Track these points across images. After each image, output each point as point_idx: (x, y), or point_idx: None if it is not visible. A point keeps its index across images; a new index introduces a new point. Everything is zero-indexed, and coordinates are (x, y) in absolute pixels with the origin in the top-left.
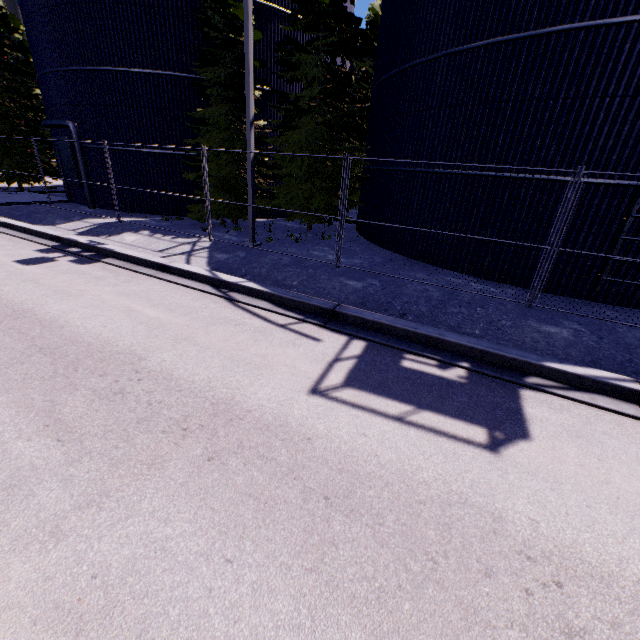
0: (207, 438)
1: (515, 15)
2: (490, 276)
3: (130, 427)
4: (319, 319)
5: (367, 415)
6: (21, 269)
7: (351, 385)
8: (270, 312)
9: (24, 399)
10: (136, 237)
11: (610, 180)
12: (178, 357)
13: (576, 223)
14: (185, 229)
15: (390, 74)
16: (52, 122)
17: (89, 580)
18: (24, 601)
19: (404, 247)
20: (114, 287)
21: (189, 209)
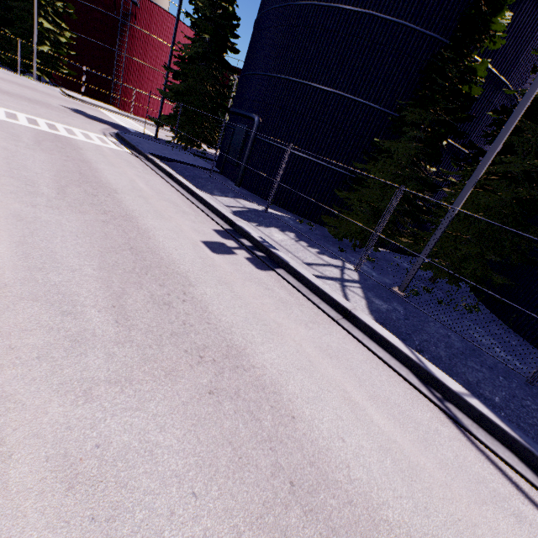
0: None
1: None
2: None
3: None
4: None
5: None
6: (211, 258)
7: None
8: (533, 487)
9: None
10: (283, 237)
11: None
12: None
13: None
14: (322, 241)
15: None
16: (241, 111)
17: None
18: None
19: None
20: (307, 329)
21: (323, 219)
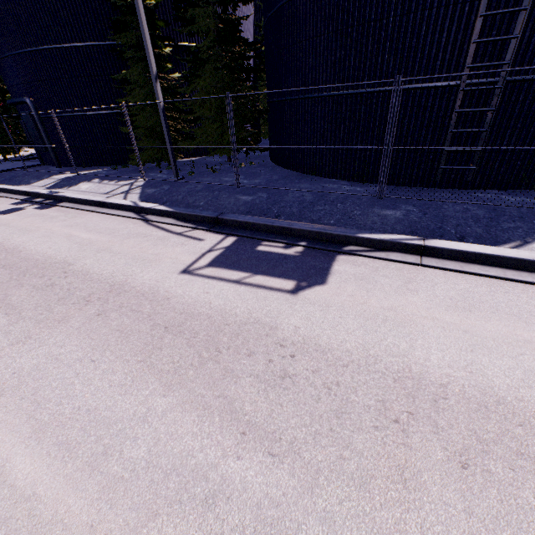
0: (101, 304)
1: None
2: (360, 179)
3: (53, 303)
4: (207, 226)
5: (215, 282)
6: None
7: (212, 265)
8: (173, 225)
9: None
10: (89, 185)
11: (438, 83)
12: (96, 261)
13: (417, 124)
14: (128, 174)
15: (269, 15)
16: (14, 100)
17: (11, 375)
18: None
19: (298, 165)
20: (63, 222)
21: (131, 157)
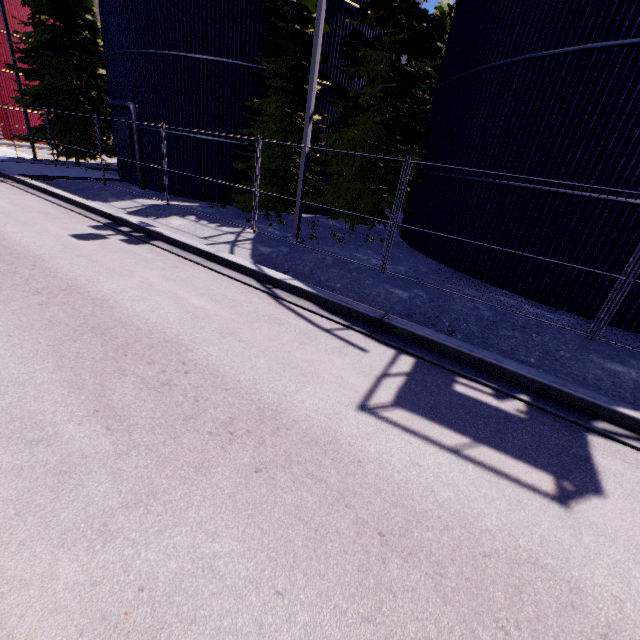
0: (254, 446)
1: (614, 20)
2: (545, 300)
3: (177, 423)
4: (365, 328)
5: (420, 442)
6: (76, 244)
7: (401, 405)
8: (314, 314)
9: (76, 379)
10: (182, 222)
11: None
12: (224, 352)
13: None
14: (229, 218)
15: (458, 76)
16: (114, 102)
17: (136, 592)
18: (71, 606)
19: (451, 258)
20: (162, 271)
21: (234, 198)
